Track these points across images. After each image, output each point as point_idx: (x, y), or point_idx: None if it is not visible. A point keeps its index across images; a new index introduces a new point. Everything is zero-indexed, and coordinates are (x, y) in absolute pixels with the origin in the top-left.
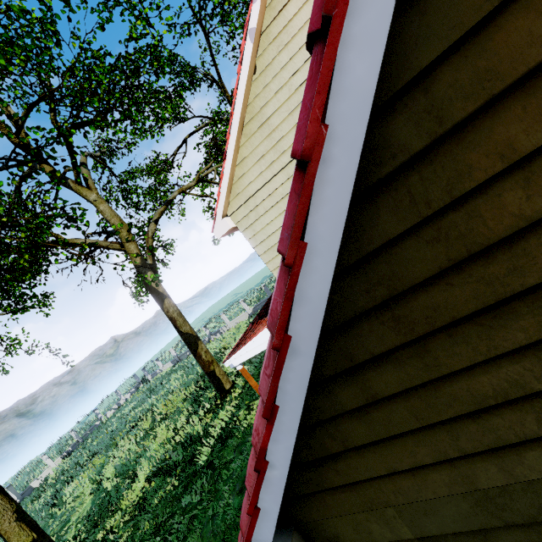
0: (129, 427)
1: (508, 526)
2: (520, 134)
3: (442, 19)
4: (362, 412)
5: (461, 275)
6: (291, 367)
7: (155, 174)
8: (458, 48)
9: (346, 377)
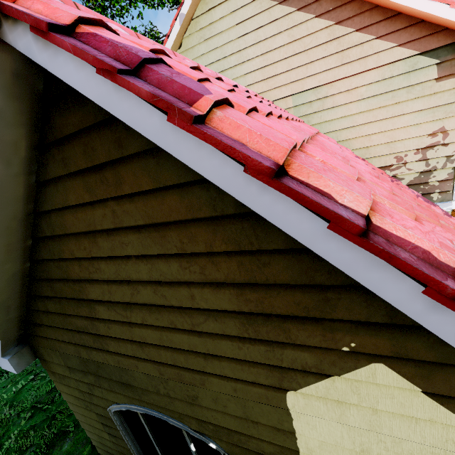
0: None
1: (91, 373)
2: (75, 250)
3: (50, 199)
4: (46, 313)
5: (68, 283)
6: None
7: None
8: (57, 211)
9: (40, 298)
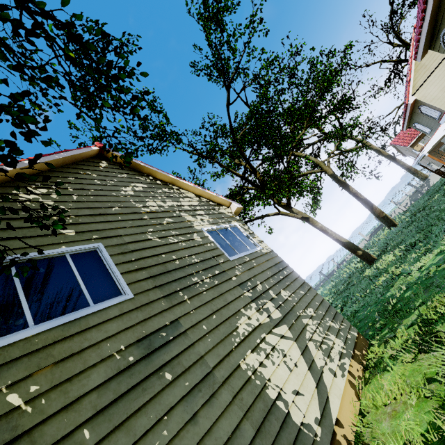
0: None
1: None
2: None
3: None
4: None
5: None
6: None
7: None
8: None
9: None
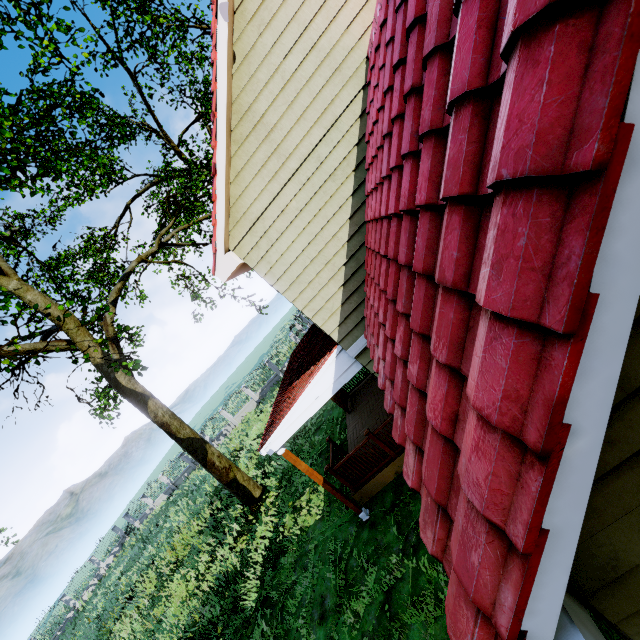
0: (123, 601)
1: None
2: None
3: None
4: None
5: None
6: (626, 200)
7: (94, 253)
8: None
9: None
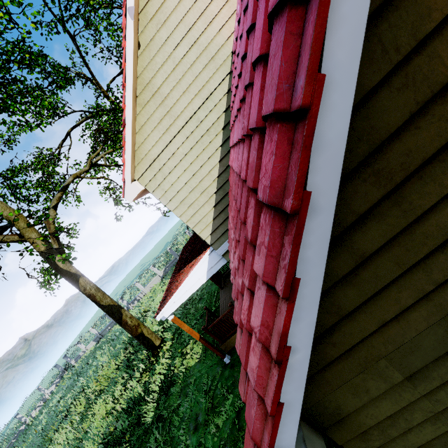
0: (61, 417)
1: None
2: None
3: None
4: (351, 277)
5: (426, 117)
6: (311, 230)
7: (42, 167)
8: None
9: (335, 245)
